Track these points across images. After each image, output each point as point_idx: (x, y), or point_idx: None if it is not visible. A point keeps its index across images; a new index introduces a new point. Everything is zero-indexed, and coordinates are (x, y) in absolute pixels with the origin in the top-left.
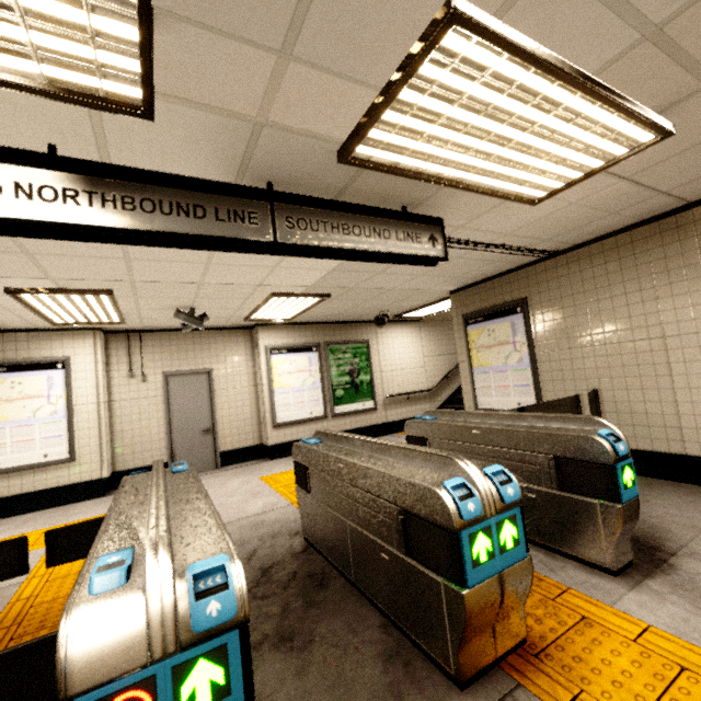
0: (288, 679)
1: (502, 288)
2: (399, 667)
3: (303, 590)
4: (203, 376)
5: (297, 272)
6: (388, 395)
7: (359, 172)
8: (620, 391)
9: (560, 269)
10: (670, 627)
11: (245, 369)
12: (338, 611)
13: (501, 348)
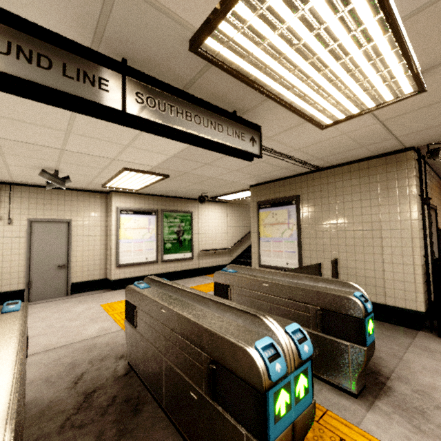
0: None
1: (284, 187)
2: None
3: (119, 417)
4: (63, 224)
5: (145, 153)
6: (201, 250)
7: (205, 68)
8: (351, 261)
9: (322, 180)
10: None
11: (99, 223)
12: (148, 440)
13: (279, 226)
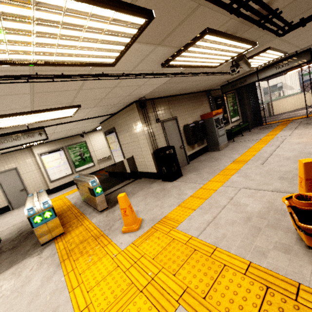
0: (8, 255)
1: (109, 123)
2: (34, 246)
3: (27, 236)
4: (13, 170)
5: None
6: (98, 159)
7: None
8: (136, 156)
9: (118, 118)
10: (95, 221)
11: (33, 163)
12: (31, 238)
13: (114, 143)
